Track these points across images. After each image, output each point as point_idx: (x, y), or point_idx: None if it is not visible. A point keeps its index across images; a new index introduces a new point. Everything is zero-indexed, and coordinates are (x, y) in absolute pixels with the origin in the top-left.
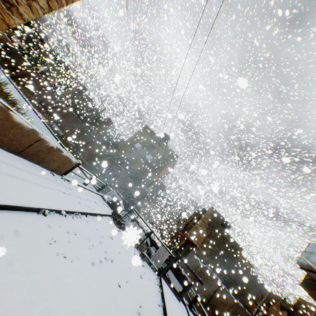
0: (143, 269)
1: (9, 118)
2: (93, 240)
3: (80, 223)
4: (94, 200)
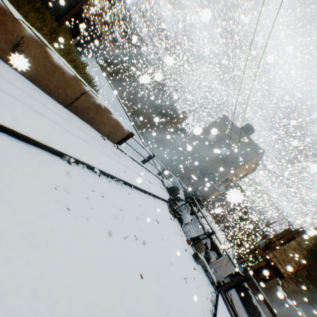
0: (193, 272)
1: (48, 58)
2: (126, 212)
3: (118, 191)
4: (148, 179)
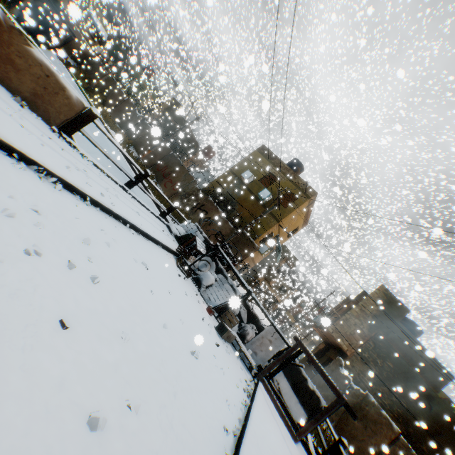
0: (215, 350)
1: None
2: (57, 224)
3: (42, 189)
4: (135, 210)
